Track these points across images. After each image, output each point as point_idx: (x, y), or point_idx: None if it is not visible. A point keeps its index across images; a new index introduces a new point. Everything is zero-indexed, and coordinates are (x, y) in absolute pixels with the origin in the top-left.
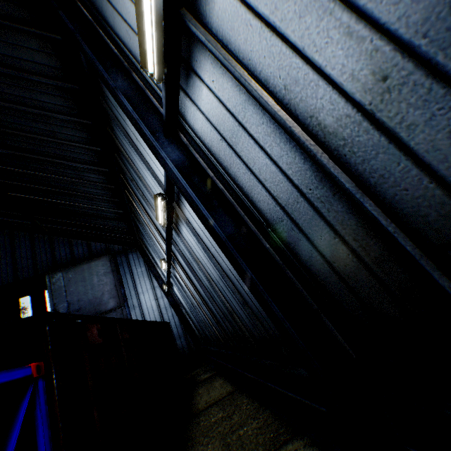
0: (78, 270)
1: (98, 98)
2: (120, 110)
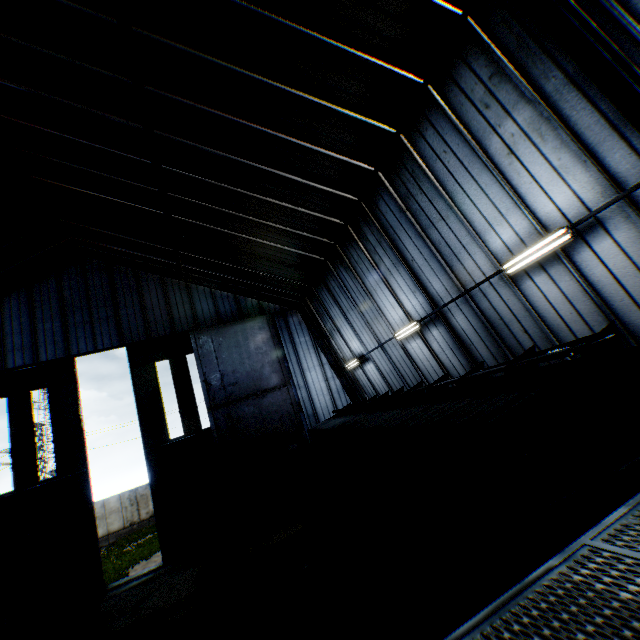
0: (229, 331)
1: (431, 92)
2: (497, 112)
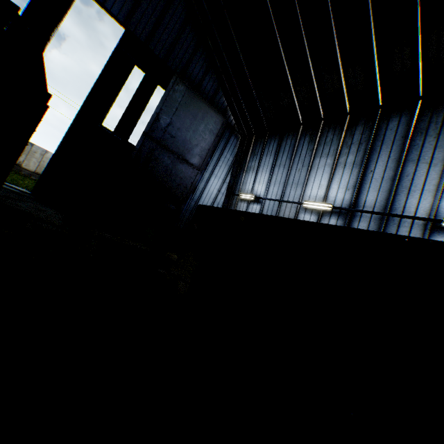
0: (198, 102)
1: None
2: None
